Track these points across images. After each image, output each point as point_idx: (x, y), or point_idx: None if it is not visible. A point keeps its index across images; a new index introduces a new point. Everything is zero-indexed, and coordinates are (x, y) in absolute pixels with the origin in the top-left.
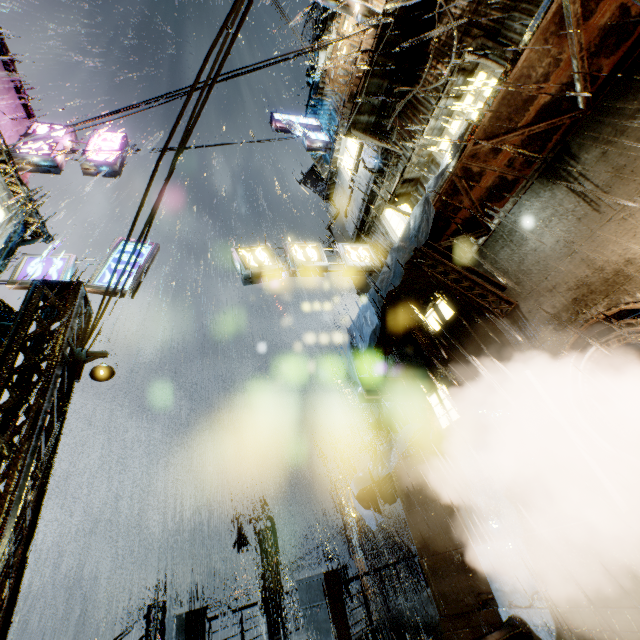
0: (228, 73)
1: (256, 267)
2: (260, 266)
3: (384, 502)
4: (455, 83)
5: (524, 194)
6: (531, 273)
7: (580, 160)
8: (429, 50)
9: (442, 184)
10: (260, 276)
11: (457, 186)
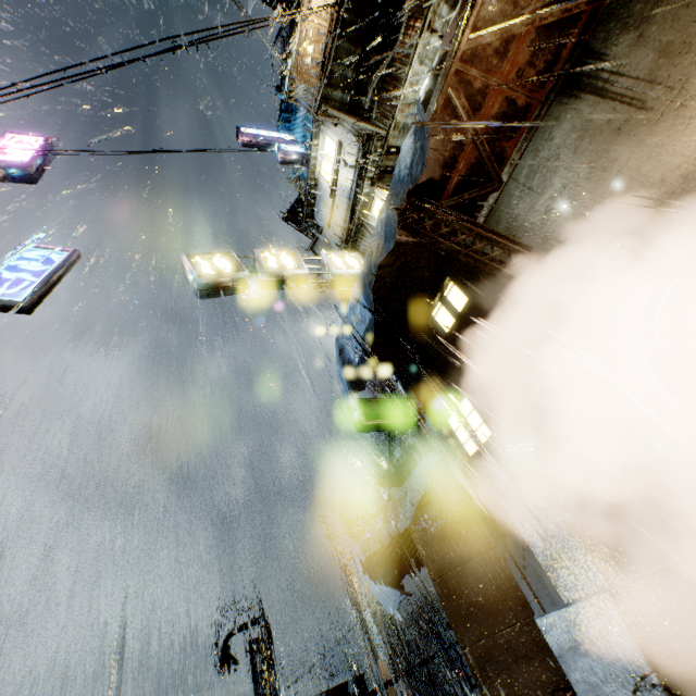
0: (165, 40)
1: (213, 274)
2: (219, 273)
3: (404, 574)
4: (438, 12)
5: (539, 125)
6: (563, 219)
7: (608, 57)
8: (405, 11)
9: (436, 100)
10: (220, 287)
11: (455, 110)
